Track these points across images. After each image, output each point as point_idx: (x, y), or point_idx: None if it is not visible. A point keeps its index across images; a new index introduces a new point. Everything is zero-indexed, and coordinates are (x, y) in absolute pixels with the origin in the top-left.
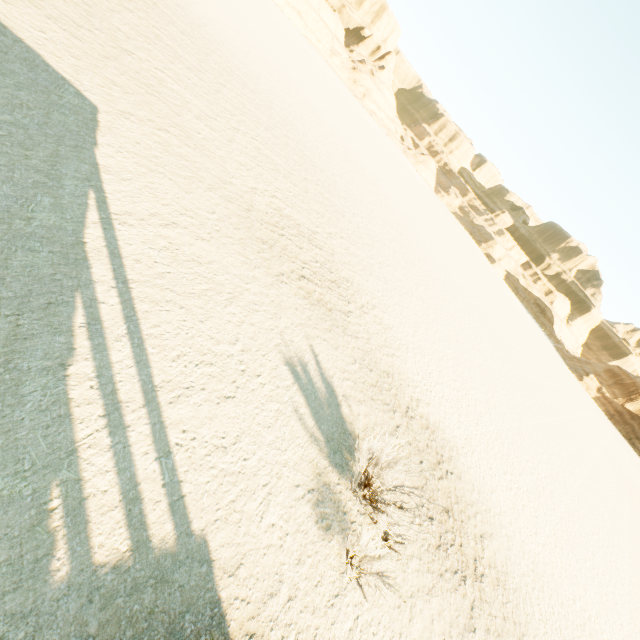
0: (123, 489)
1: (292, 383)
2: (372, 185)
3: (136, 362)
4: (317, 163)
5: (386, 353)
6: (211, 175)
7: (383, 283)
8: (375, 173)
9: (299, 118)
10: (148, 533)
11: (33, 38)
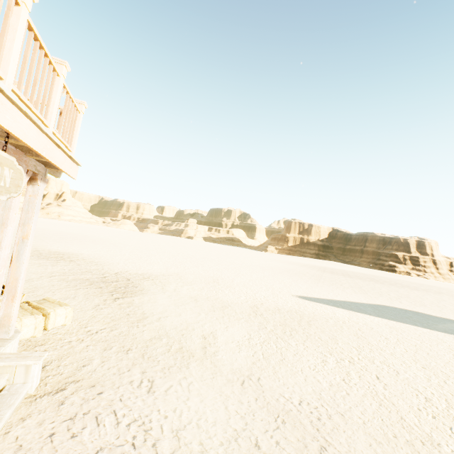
0: None
1: None
2: (52, 231)
3: None
4: None
5: None
6: None
7: (40, 241)
8: (60, 230)
9: None
10: None
11: None
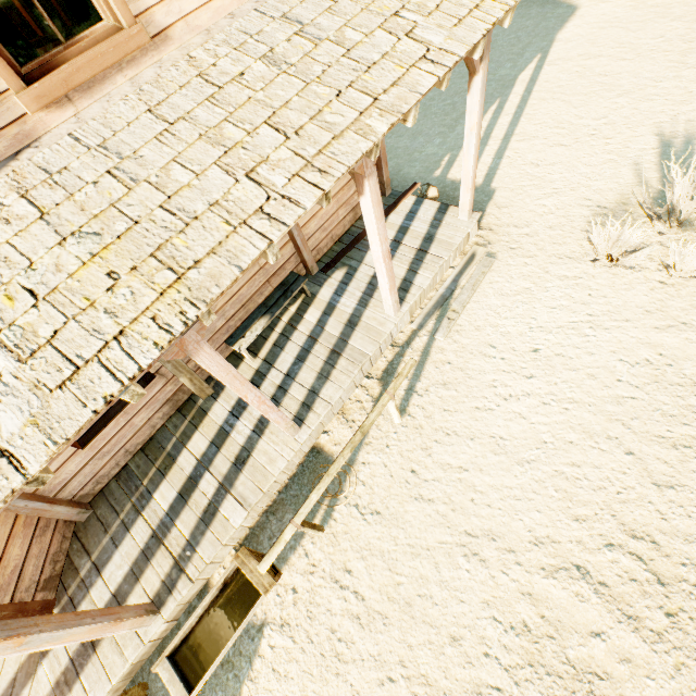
0: None
1: (652, 148)
2: None
3: (510, 124)
4: None
5: None
6: (688, 7)
7: None
8: None
9: None
10: None
11: None
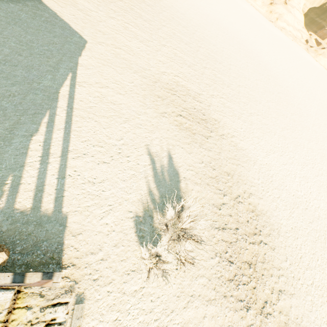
0: (37, 185)
1: (148, 164)
2: (264, 70)
3: (63, 139)
4: (218, 59)
5: (232, 162)
6: (138, 66)
7: (248, 124)
8: (270, 63)
9: (214, 37)
10: (41, 205)
11: (68, 18)
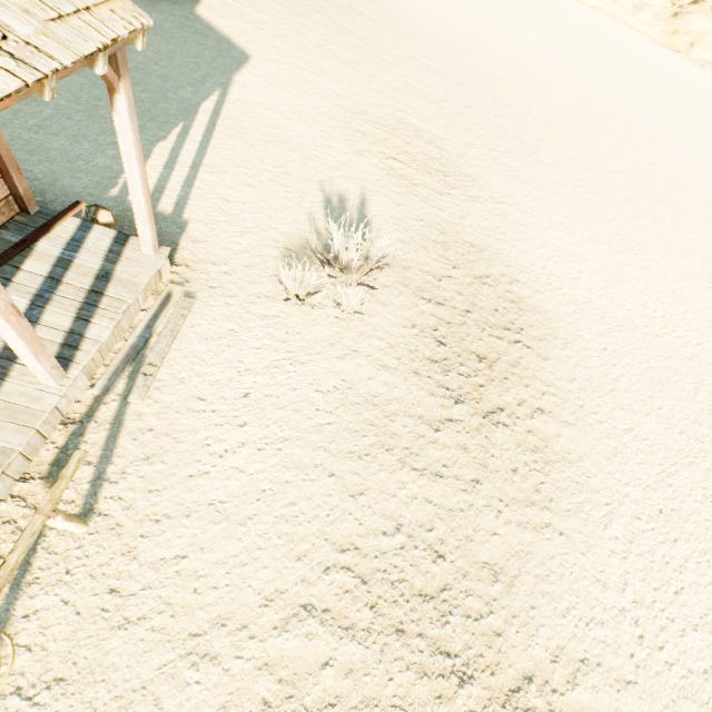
0: (157, 187)
1: (319, 202)
2: (622, 126)
3: (197, 153)
4: (503, 99)
5: (487, 234)
6: (330, 93)
7: (546, 195)
8: (646, 118)
9: (503, 68)
10: (158, 205)
11: (229, 31)
